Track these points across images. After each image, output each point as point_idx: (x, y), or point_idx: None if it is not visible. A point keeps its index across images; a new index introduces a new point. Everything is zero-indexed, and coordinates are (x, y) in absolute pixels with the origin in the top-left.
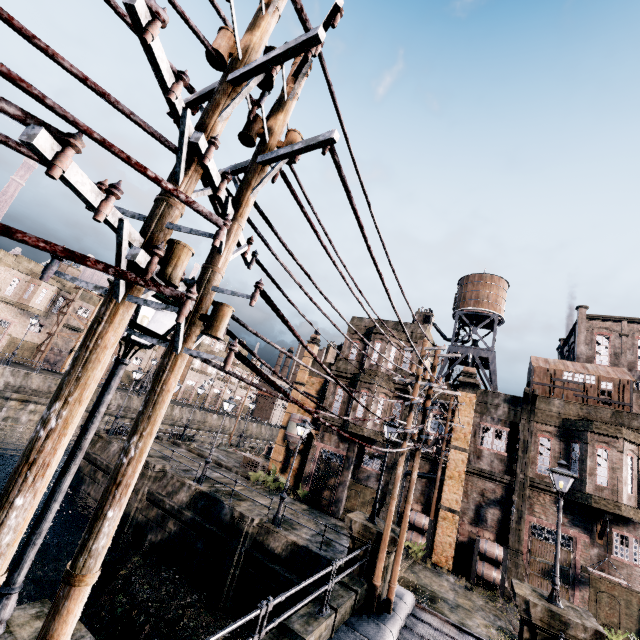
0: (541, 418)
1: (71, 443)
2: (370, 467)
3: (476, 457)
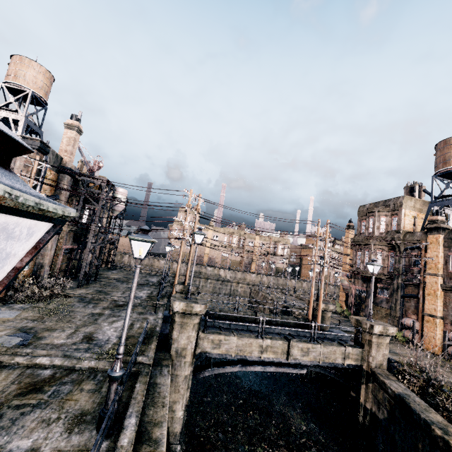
0: None
1: None
2: (382, 295)
3: (448, 279)
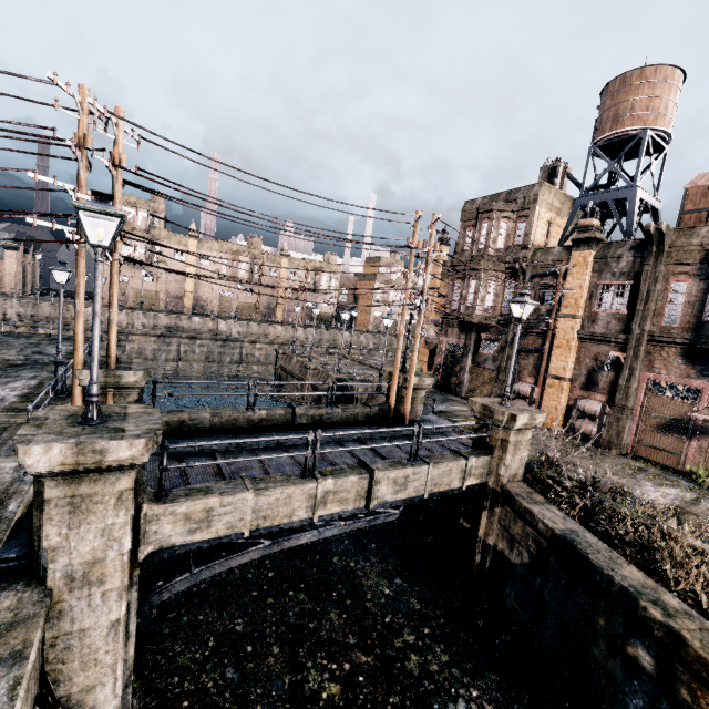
0: (675, 258)
1: None
2: (487, 351)
3: (590, 322)
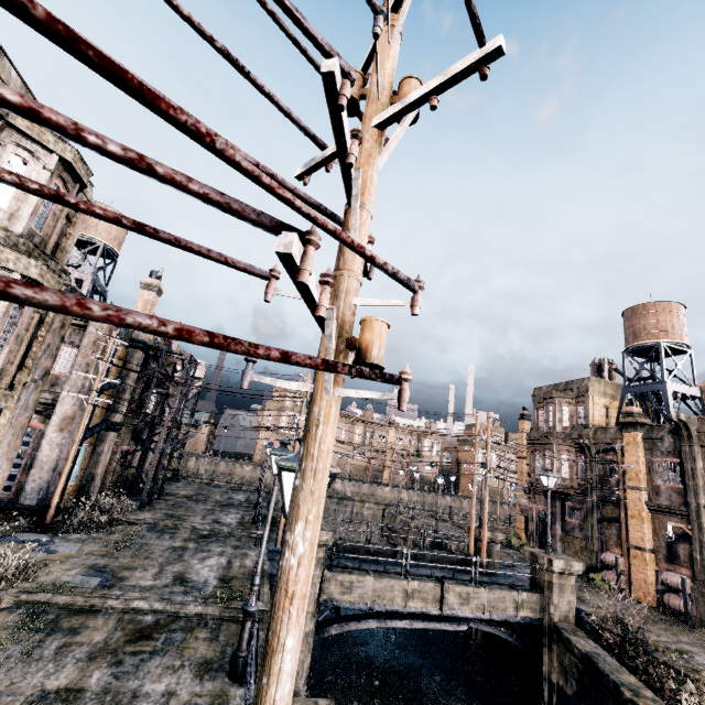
0: (704, 441)
1: None
2: (573, 519)
3: (655, 494)
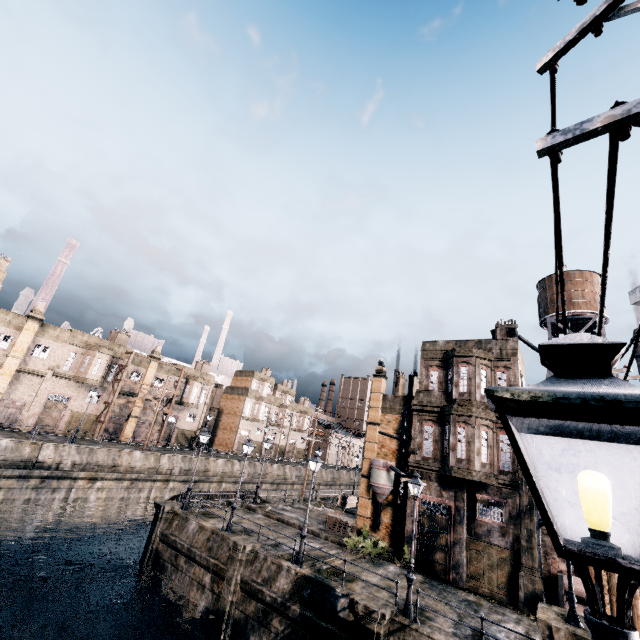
0: None
1: (139, 517)
2: (488, 518)
3: None
